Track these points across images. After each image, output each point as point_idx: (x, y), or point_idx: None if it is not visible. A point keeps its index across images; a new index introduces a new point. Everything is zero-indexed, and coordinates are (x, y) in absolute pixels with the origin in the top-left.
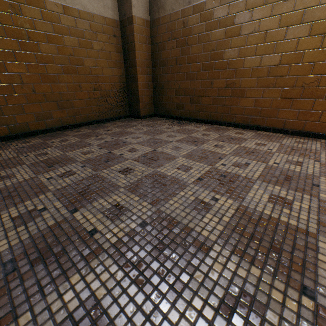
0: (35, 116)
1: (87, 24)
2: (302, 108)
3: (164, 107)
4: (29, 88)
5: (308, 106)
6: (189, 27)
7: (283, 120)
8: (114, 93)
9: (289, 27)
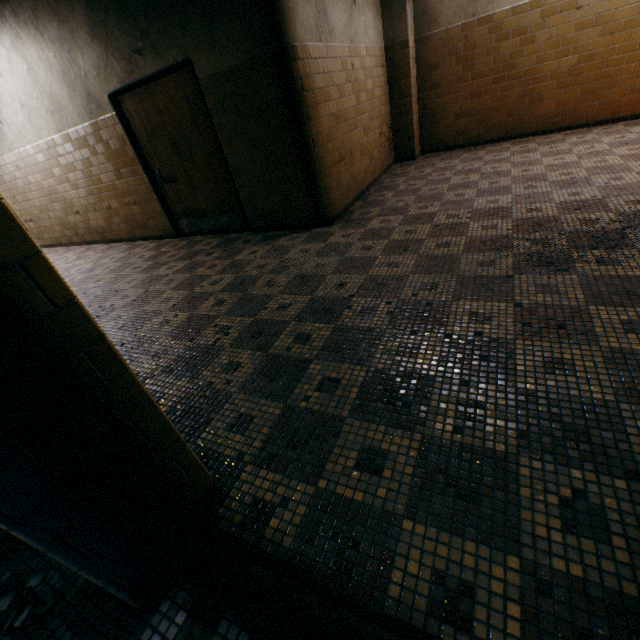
0: (363, 173)
1: (373, 60)
2: (599, 100)
3: (437, 139)
4: (360, 144)
5: (604, 97)
6: (474, 42)
7: (584, 116)
8: (387, 135)
9: (583, 32)
